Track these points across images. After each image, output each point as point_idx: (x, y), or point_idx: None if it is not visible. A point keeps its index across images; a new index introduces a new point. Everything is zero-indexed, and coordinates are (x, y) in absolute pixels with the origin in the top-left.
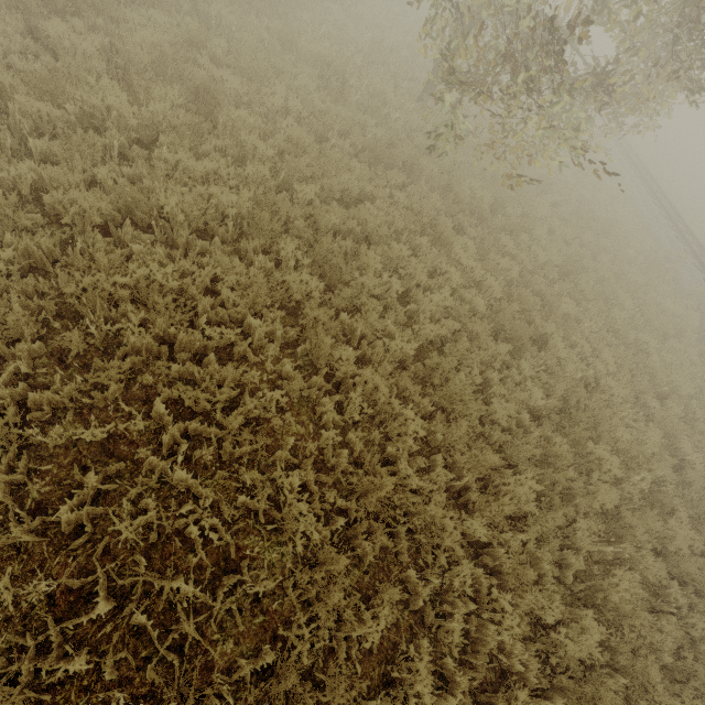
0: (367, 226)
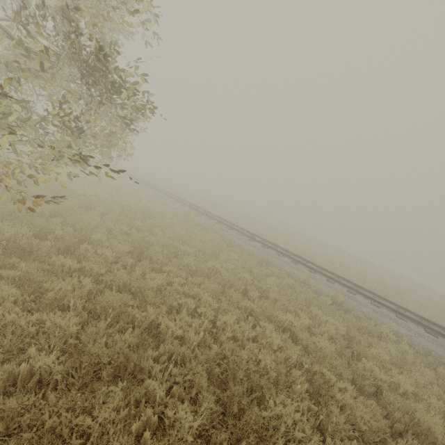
0: None
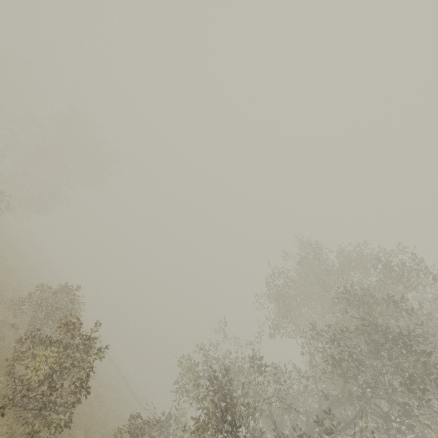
0: None
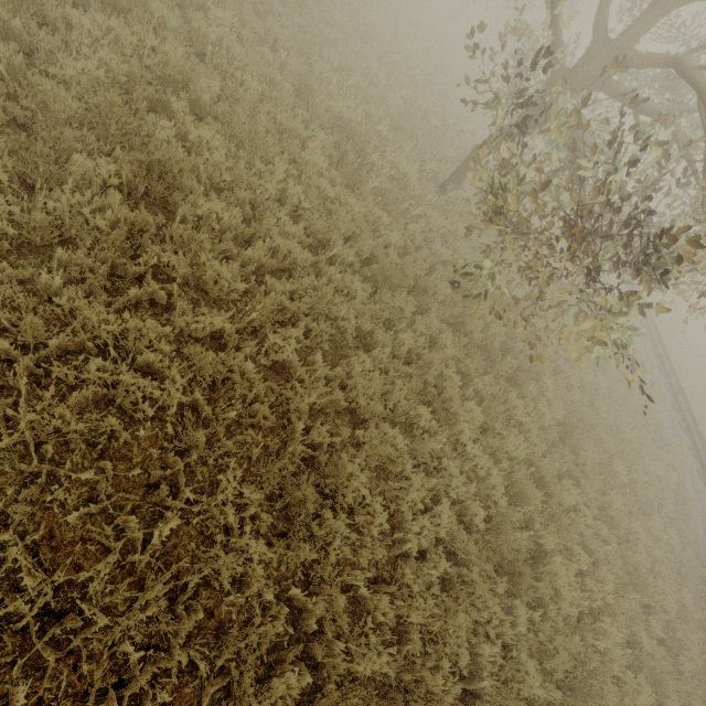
0: (357, 399)
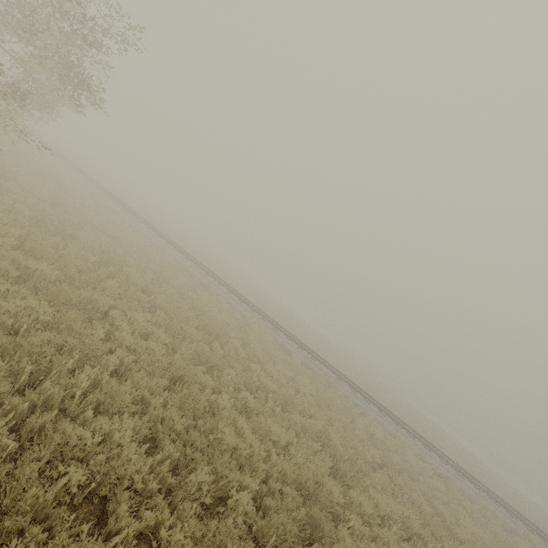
0: None
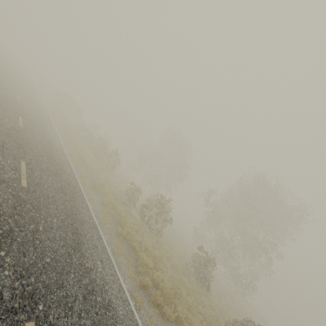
0: None
